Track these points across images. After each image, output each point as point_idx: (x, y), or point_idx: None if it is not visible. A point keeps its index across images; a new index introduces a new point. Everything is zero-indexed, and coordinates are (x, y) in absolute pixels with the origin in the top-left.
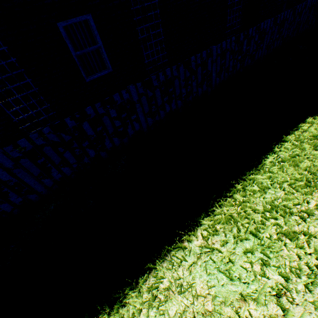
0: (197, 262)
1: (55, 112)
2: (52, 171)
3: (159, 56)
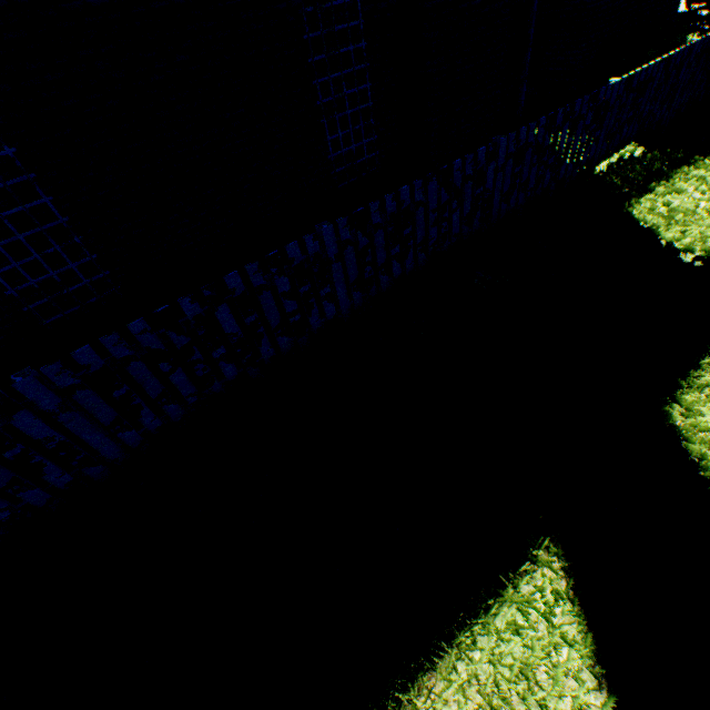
0: None
1: None
2: None
3: (72, 268)
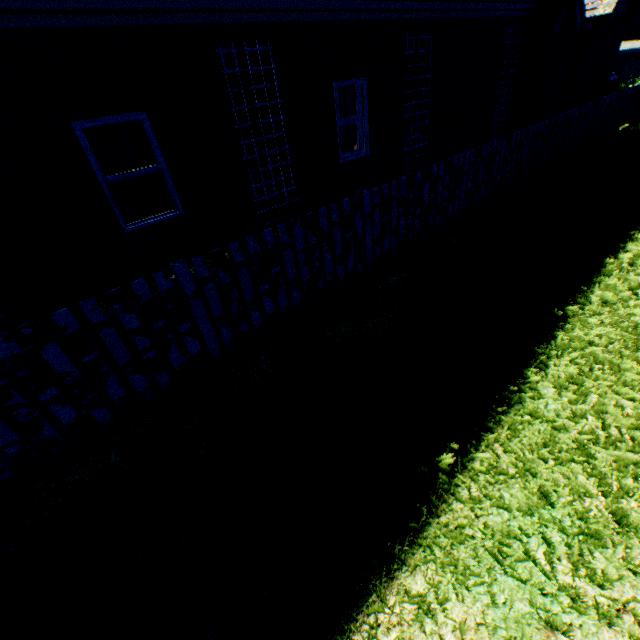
0: (637, 279)
1: (298, 199)
2: (385, 238)
3: (419, 146)
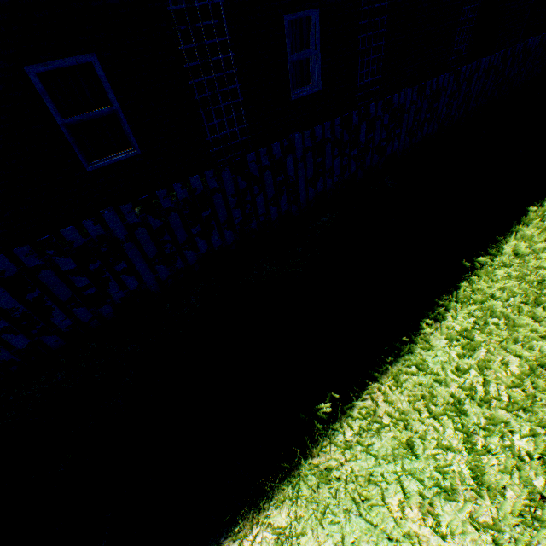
0: None
1: (250, 136)
2: (319, 179)
3: (373, 80)
